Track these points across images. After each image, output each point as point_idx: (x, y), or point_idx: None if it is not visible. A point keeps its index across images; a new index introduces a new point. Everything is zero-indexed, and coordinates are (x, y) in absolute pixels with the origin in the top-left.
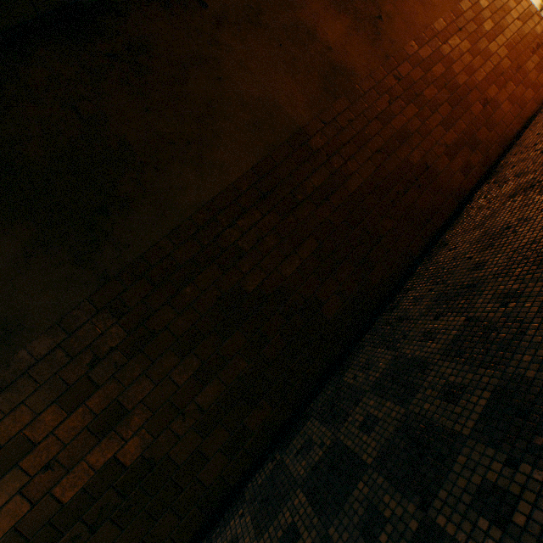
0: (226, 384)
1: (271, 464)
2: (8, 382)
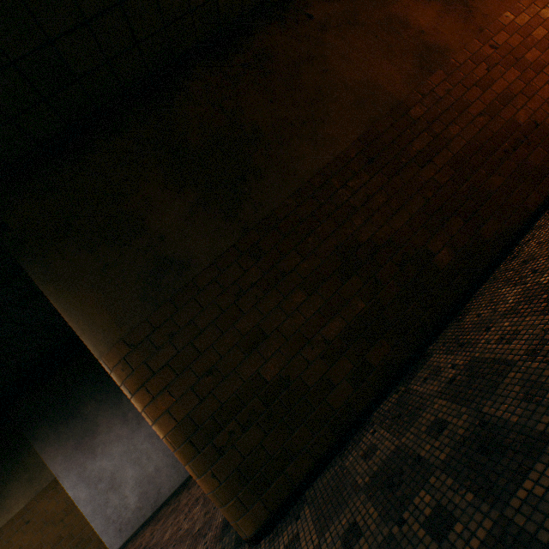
0: (346, 321)
1: (396, 395)
2: (182, 304)
